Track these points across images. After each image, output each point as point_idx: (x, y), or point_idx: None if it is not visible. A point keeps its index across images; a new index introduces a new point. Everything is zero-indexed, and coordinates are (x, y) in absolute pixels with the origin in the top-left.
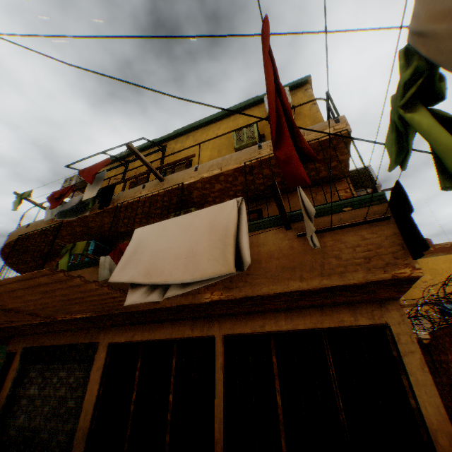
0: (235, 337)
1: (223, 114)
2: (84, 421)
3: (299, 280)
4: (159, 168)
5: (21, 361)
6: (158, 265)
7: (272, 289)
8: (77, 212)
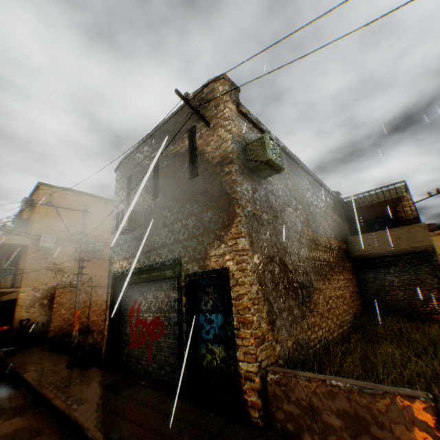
0: (11, 300)
1: None
2: None
3: None
4: None
5: None
6: None
7: None
8: None
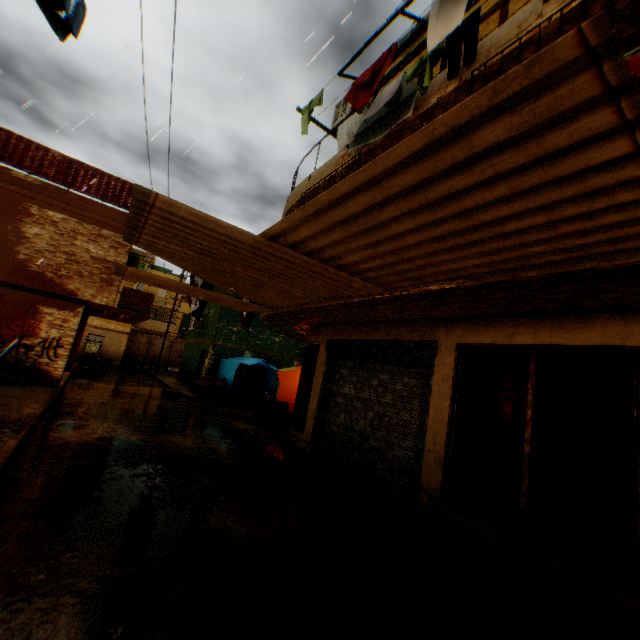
0: None
1: None
2: (433, 444)
3: None
4: None
5: (326, 355)
6: None
7: None
8: (385, 125)
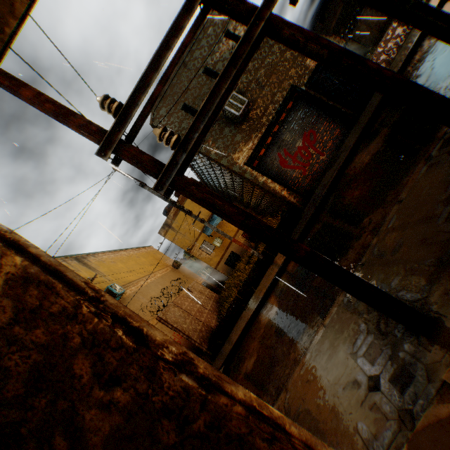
0: None
1: None
2: None
3: None
4: None
5: None
6: None
7: None
8: None
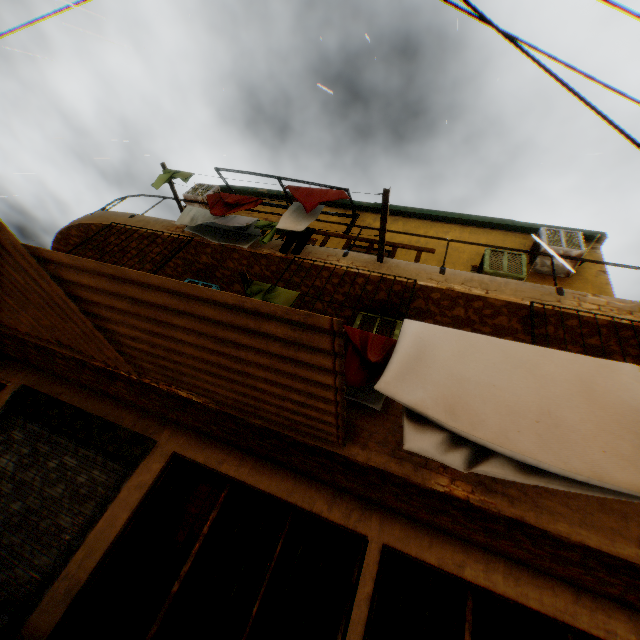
0: (406, 559)
1: (461, 217)
2: (79, 566)
3: (635, 543)
4: (370, 240)
5: (8, 403)
6: (470, 405)
7: (577, 532)
8: (225, 237)
